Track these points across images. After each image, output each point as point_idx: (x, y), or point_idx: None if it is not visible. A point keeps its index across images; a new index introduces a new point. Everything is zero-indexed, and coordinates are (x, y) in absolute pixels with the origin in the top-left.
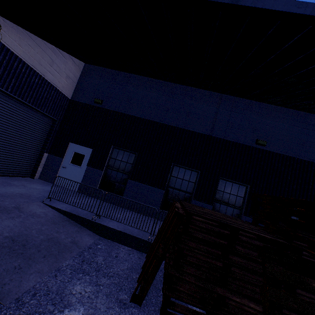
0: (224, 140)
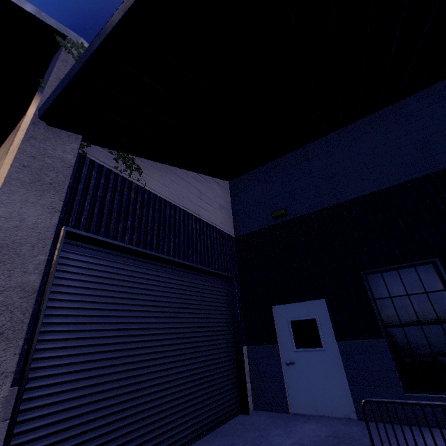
0: None
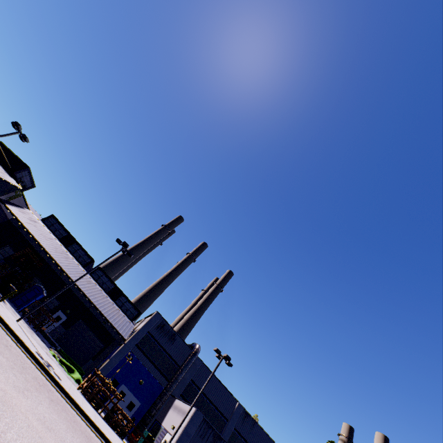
0: (51, 266)
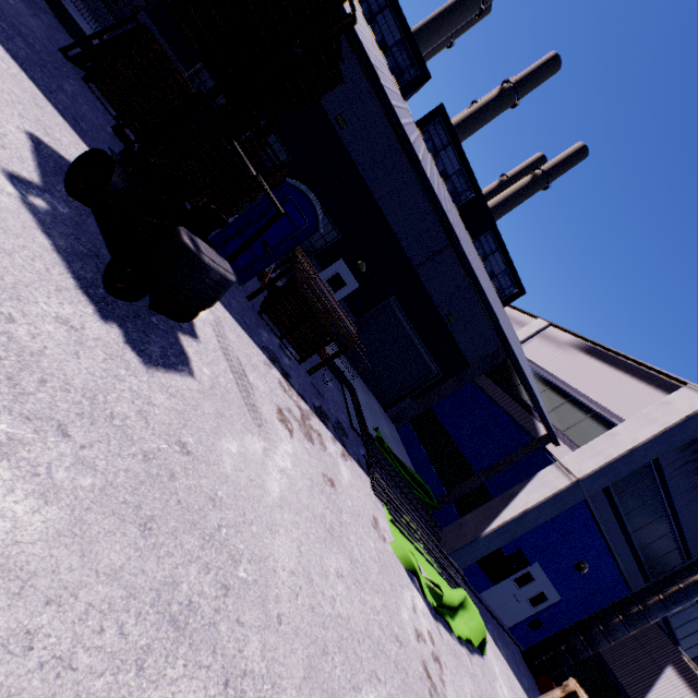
0: None
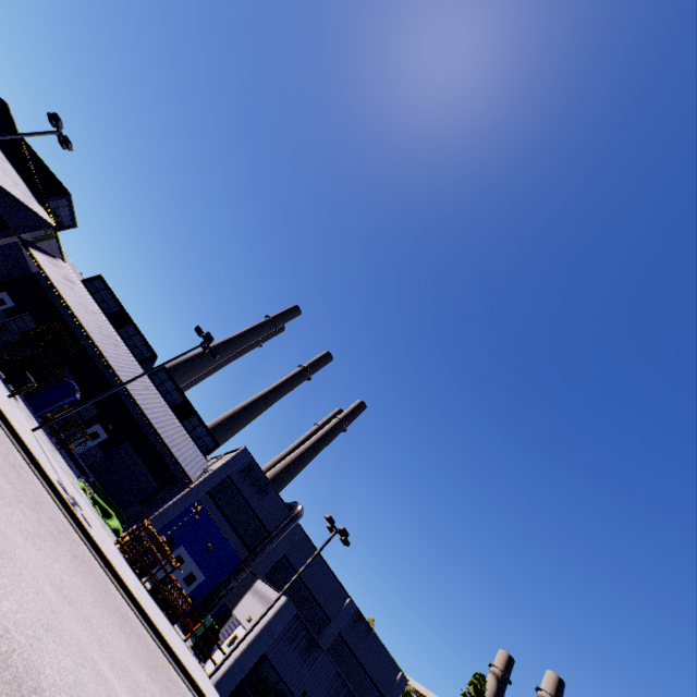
0: (91, 355)
